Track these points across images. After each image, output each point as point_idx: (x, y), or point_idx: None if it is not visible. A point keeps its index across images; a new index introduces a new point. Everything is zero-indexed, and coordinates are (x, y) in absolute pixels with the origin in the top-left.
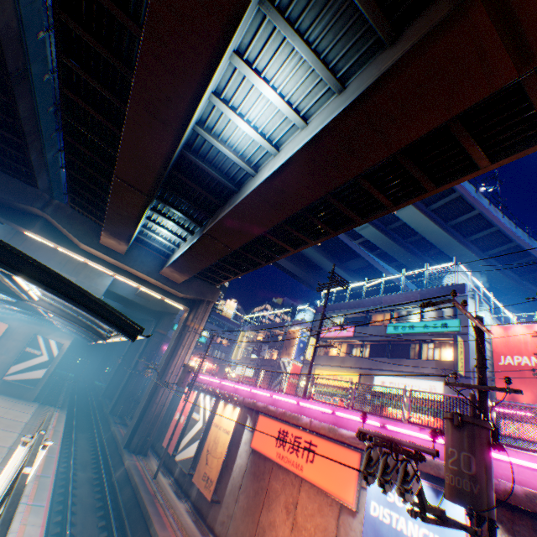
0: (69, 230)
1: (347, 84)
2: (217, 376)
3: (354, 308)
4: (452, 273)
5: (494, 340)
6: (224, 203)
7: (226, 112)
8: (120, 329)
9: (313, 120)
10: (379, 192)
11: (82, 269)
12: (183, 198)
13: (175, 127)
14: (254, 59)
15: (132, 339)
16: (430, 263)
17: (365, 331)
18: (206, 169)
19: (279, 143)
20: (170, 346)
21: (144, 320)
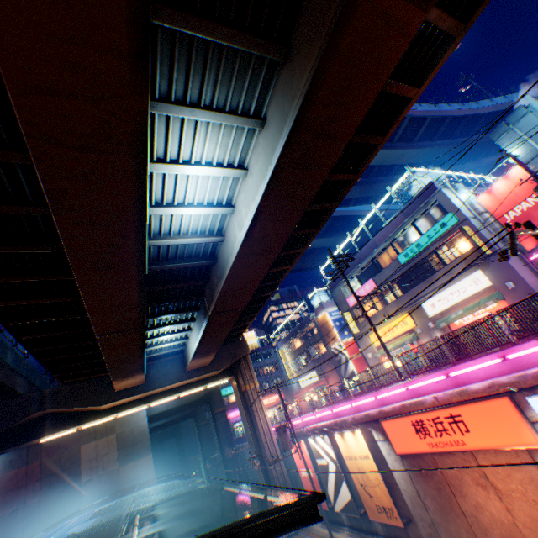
0: (80, 405)
1: (263, 114)
2: (305, 411)
3: (358, 264)
4: (414, 180)
5: (488, 207)
6: (208, 278)
7: (166, 211)
8: (303, 522)
9: (250, 163)
10: (338, 173)
11: (113, 421)
12: (168, 302)
13: (134, 262)
14: (163, 153)
15: (319, 519)
16: (380, 181)
17: (383, 275)
18: (176, 266)
19: (229, 200)
20: (245, 420)
21: (193, 410)
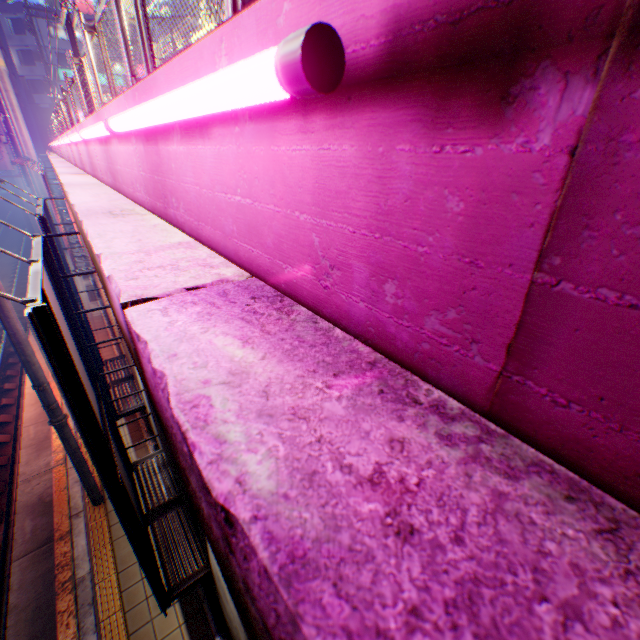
0: None
1: None
2: None
3: None
4: None
5: None
6: None
7: None
8: None
9: None
10: None
11: None
12: None
13: None
14: None
15: None
16: None
17: None
18: None
19: None
20: None
21: None
